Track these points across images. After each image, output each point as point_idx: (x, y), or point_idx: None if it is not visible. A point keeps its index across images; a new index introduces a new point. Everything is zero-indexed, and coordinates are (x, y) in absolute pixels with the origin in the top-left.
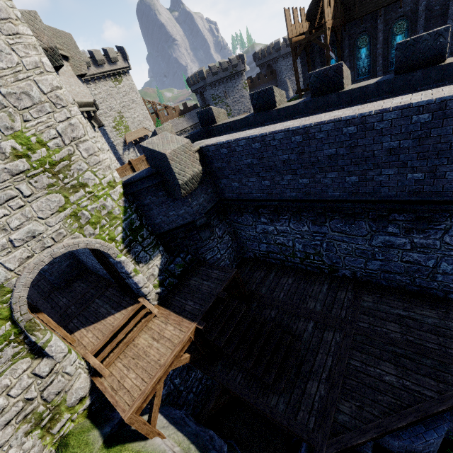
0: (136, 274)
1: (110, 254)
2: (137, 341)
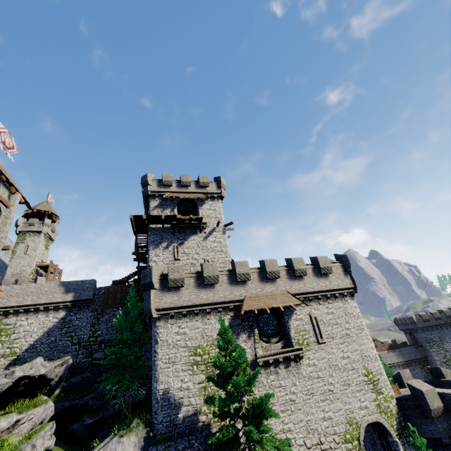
0: None
1: (391, 433)
2: None
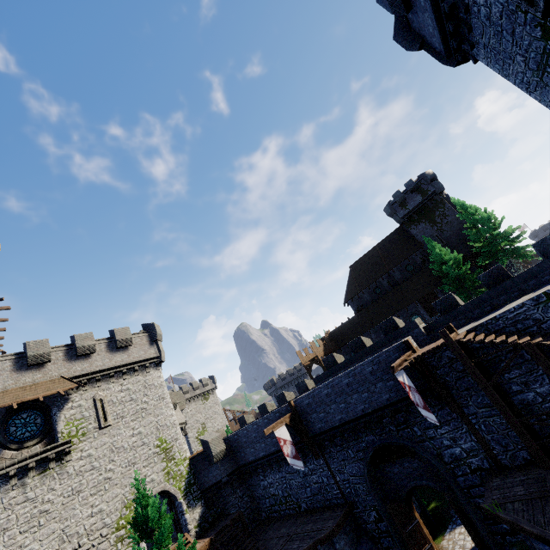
0: (186, 512)
1: (177, 496)
2: None
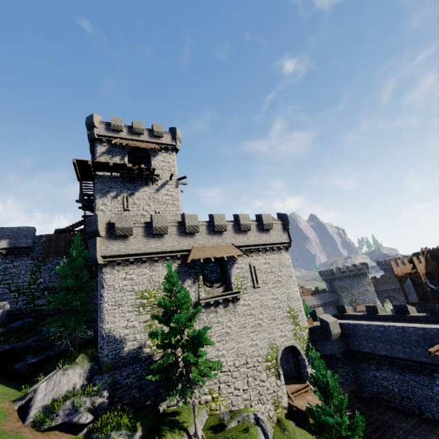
0: (308, 367)
1: (301, 353)
2: (306, 397)
